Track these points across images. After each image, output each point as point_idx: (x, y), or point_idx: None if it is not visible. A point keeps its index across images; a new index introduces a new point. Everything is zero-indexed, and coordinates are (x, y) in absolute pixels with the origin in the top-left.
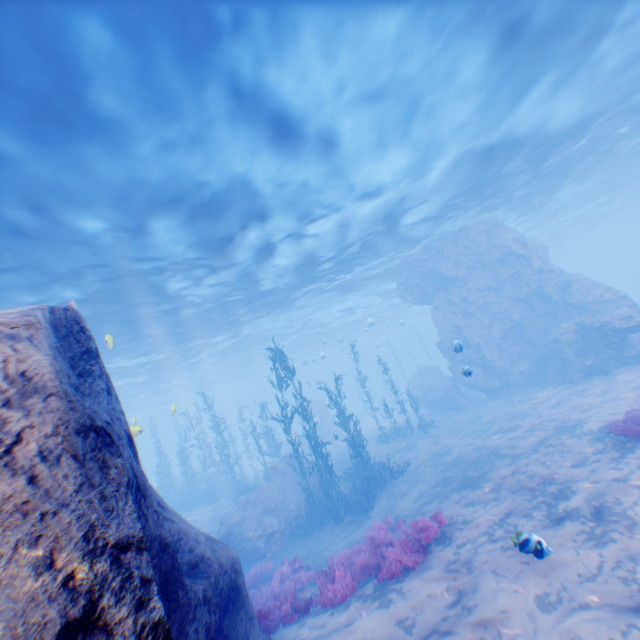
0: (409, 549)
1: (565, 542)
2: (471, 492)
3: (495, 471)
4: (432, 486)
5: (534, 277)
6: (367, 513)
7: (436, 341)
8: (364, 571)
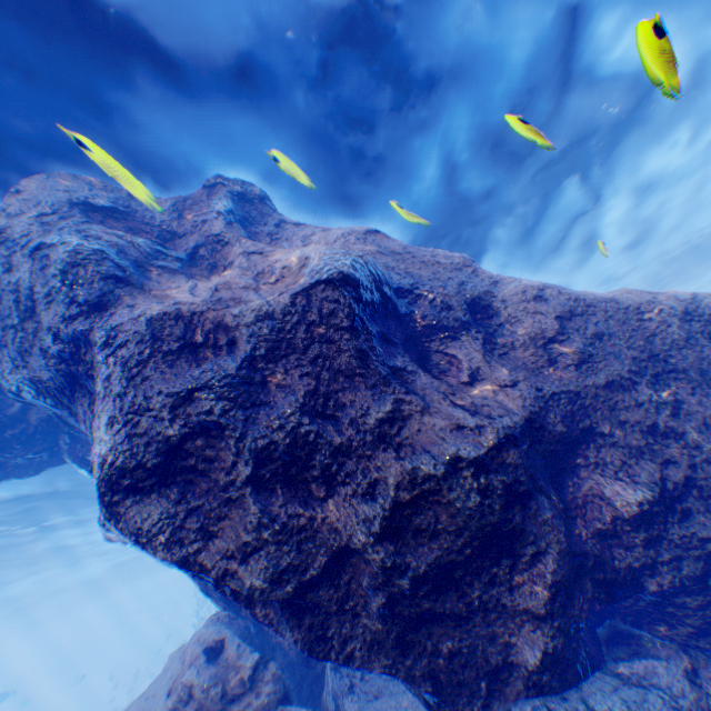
0: None
1: None
2: None
3: None
4: None
5: None
6: None
7: None
8: None
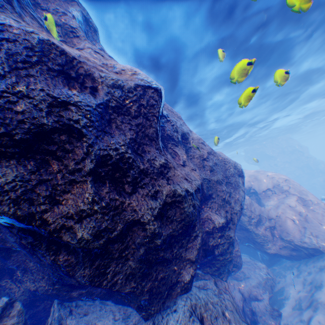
0: None
1: None
2: None
3: None
4: None
5: (304, 159)
6: None
7: None
8: None
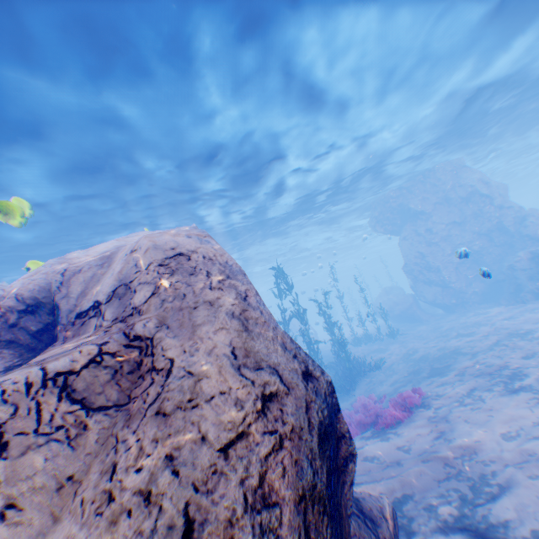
0: (397, 408)
1: (521, 404)
2: (439, 377)
3: (458, 363)
4: (404, 374)
5: (494, 213)
6: (349, 393)
7: (403, 266)
8: (358, 425)
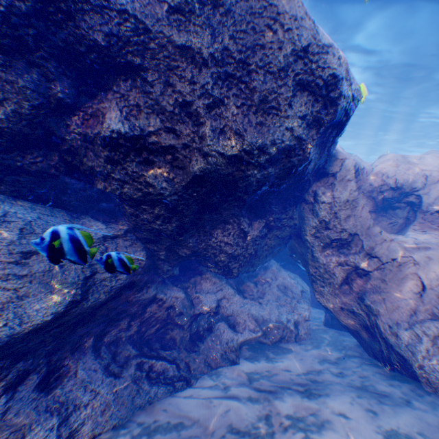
0: None
1: None
2: None
3: None
4: None
5: None
6: None
7: None
8: None
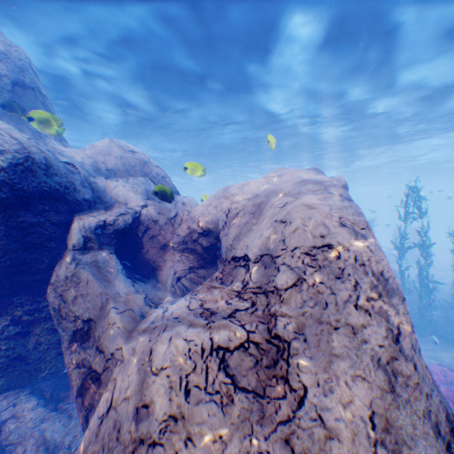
0: None
1: None
2: None
3: None
4: None
5: None
6: None
7: None
8: None
